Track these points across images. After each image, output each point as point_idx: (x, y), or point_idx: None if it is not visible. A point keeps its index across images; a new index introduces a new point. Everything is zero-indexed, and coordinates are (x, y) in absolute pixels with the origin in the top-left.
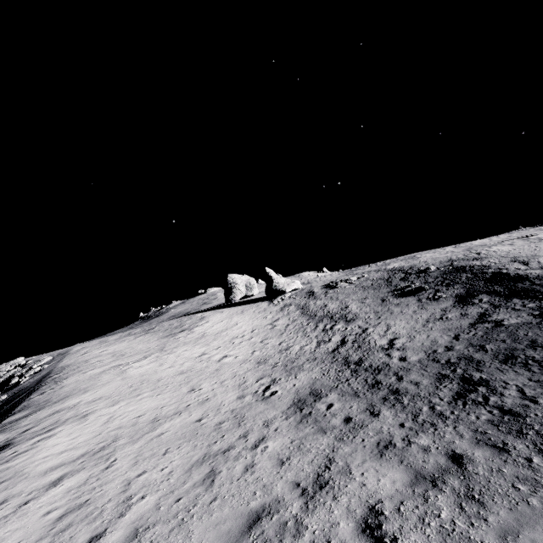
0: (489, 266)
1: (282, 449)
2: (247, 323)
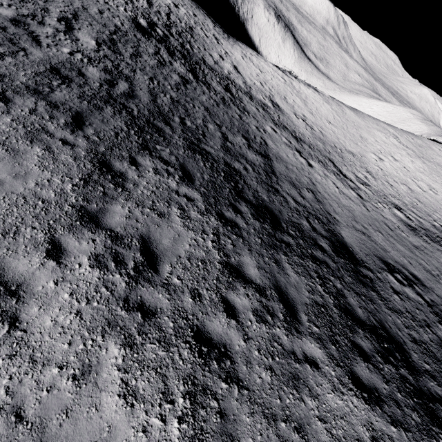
0: None
1: (253, 80)
2: None
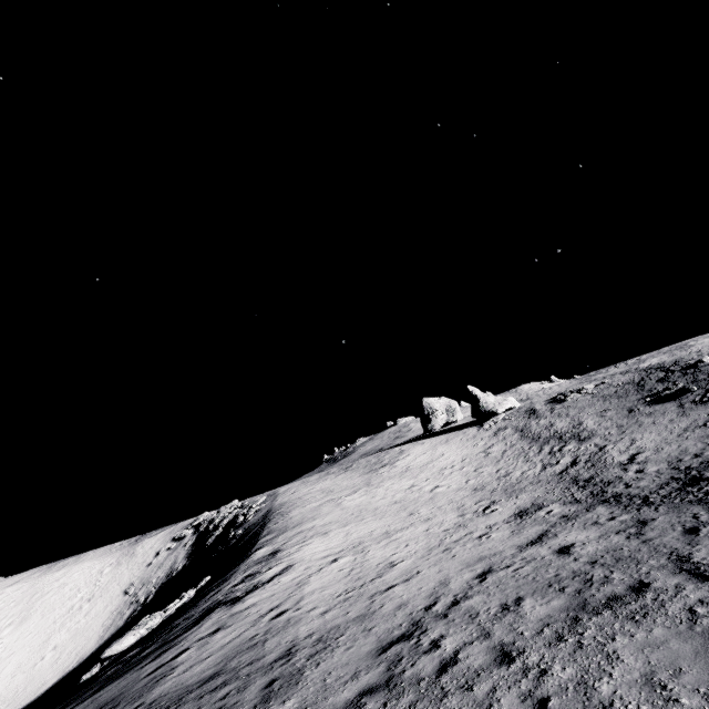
0: None
1: (503, 535)
2: (455, 453)
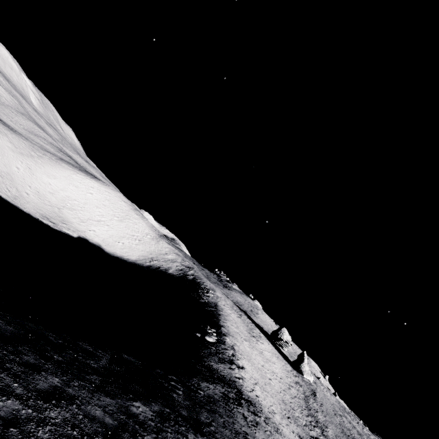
0: None
1: None
2: (279, 369)
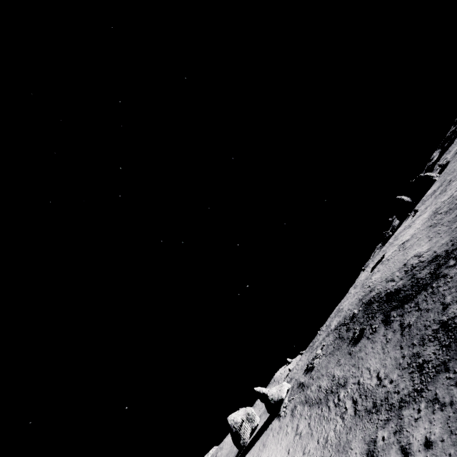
0: (380, 292)
1: None
2: (277, 450)
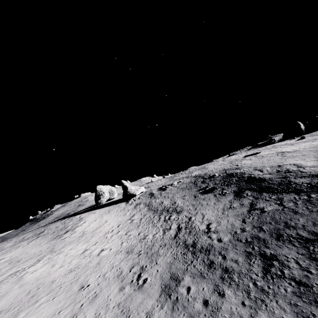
0: (245, 173)
1: None
2: (113, 220)
